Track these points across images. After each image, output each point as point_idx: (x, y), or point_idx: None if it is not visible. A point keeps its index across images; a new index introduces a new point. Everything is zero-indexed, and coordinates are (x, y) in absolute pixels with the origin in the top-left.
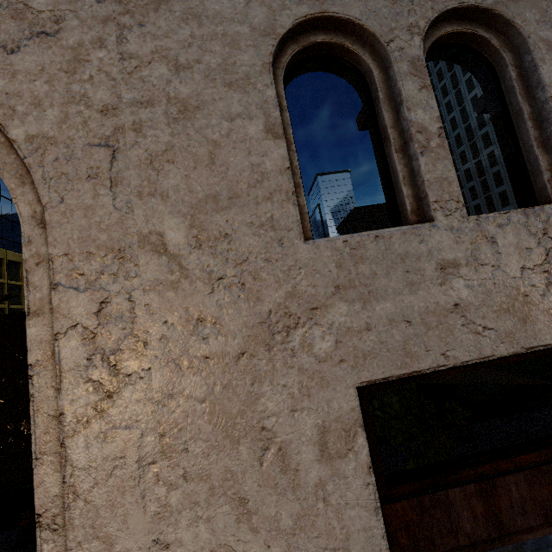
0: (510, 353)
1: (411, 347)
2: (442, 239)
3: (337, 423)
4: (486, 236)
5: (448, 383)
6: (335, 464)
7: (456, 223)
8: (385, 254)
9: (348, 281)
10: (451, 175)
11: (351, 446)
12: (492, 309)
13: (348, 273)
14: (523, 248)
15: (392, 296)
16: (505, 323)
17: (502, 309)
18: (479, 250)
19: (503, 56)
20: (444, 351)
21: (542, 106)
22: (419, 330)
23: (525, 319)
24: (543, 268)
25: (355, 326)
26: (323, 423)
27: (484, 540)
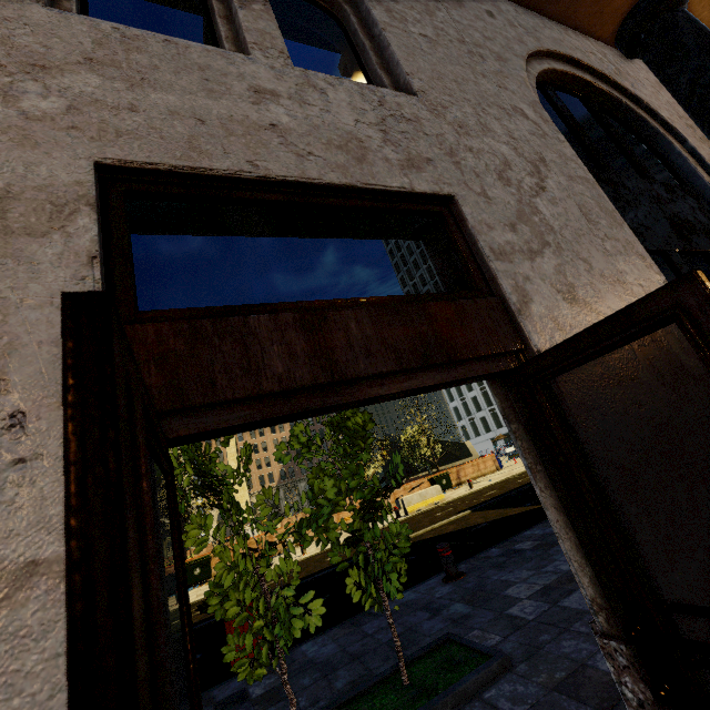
0: (343, 182)
1: (202, 144)
2: (260, 71)
3: (40, 193)
4: (314, 86)
5: (440, 534)
6: (17, 243)
7: (279, 66)
8: (176, 57)
9: (109, 60)
10: (276, 34)
11: (61, 225)
12: (321, 141)
13: (111, 54)
14: (357, 108)
15: (179, 92)
16: (337, 156)
17: (333, 144)
18: (305, 93)
19: (345, 9)
20: (252, 160)
21: (379, 39)
22: (217, 132)
23: (361, 160)
24: (380, 128)
25: (111, 102)
26: (8, 188)
27: (306, 386)
